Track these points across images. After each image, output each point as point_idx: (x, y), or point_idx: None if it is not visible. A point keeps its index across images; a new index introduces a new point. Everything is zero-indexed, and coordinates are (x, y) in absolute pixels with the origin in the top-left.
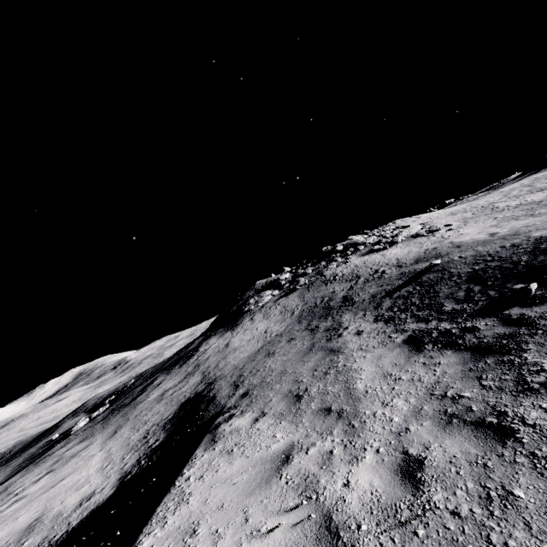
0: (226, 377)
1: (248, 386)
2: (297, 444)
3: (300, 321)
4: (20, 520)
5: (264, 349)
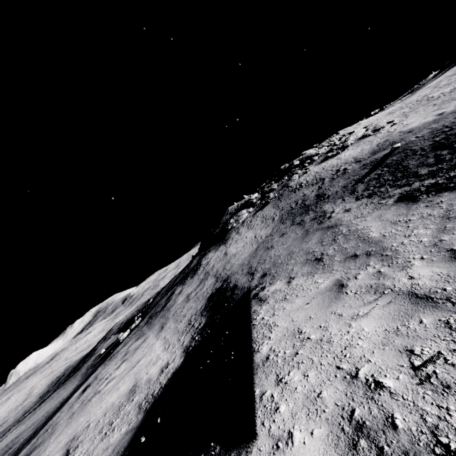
0: (237, 272)
1: (263, 271)
2: (342, 278)
3: (283, 222)
4: (121, 389)
5: (261, 247)
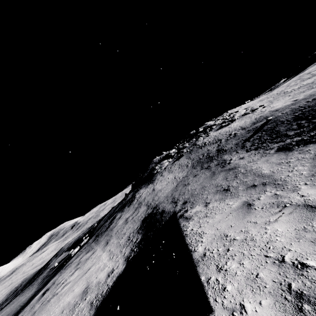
0: (163, 202)
1: (183, 200)
2: (248, 200)
3: (194, 168)
4: (76, 291)
5: (180, 184)
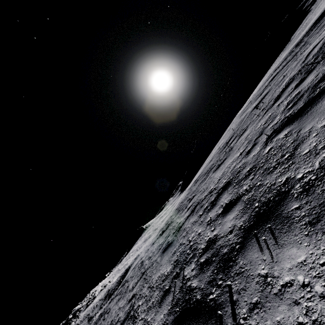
0: None
1: None
2: None
3: None
4: None
5: None
